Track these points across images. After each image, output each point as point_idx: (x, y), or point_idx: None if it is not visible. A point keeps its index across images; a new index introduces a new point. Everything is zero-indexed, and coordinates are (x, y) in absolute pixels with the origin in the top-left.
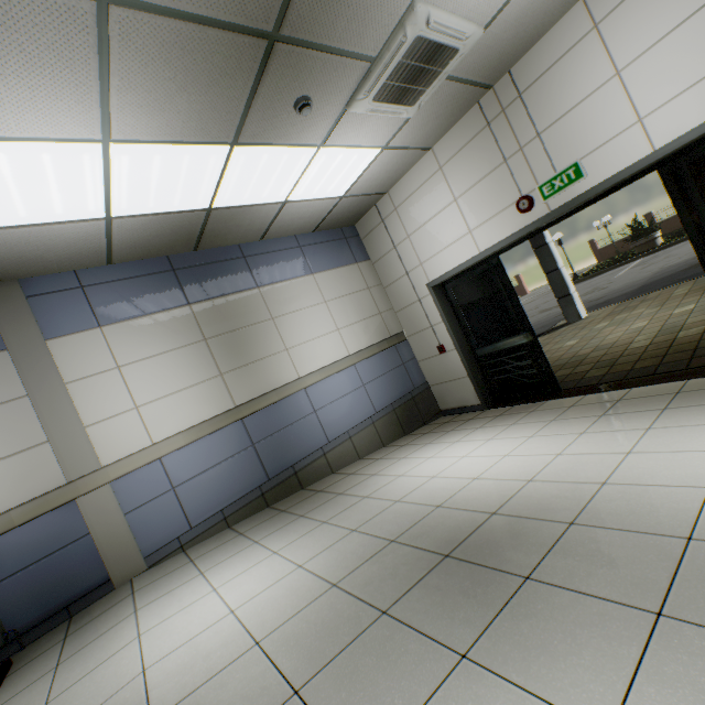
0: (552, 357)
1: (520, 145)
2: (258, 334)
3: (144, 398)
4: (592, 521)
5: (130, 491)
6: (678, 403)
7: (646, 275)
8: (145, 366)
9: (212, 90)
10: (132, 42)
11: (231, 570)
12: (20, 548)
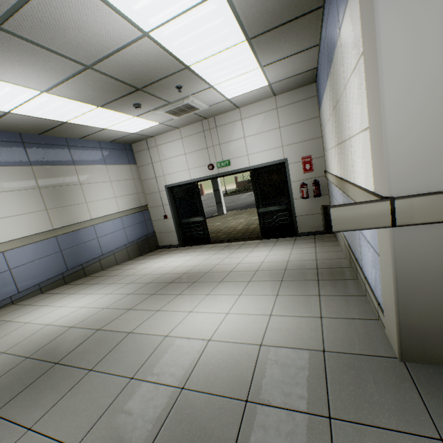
0: (210, 228)
1: (213, 145)
2: (71, 191)
3: None
4: (212, 271)
5: None
6: (242, 247)
7: (250, 201)
8: None
9: (105, 93)
10: (88, 76)
11: (66, 301)
12: None
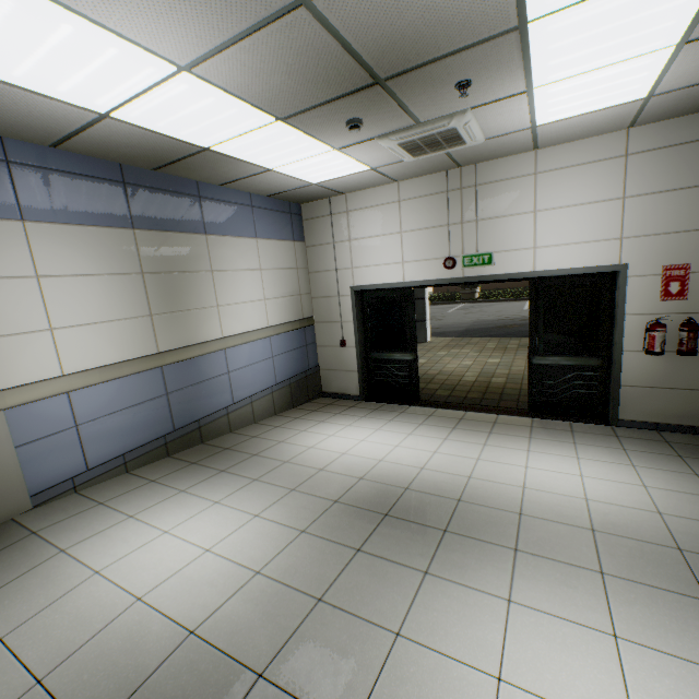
0: None
1: (463, 220)
2: (195, 283)
3: (63, 320)
4: (470, 500)
5: (26, 423)
6: (497, 430)
7: (468, 321)
8: (71, 284)
9: (307, 84)
10: (290, 31)
11: (173, 515)
12: None
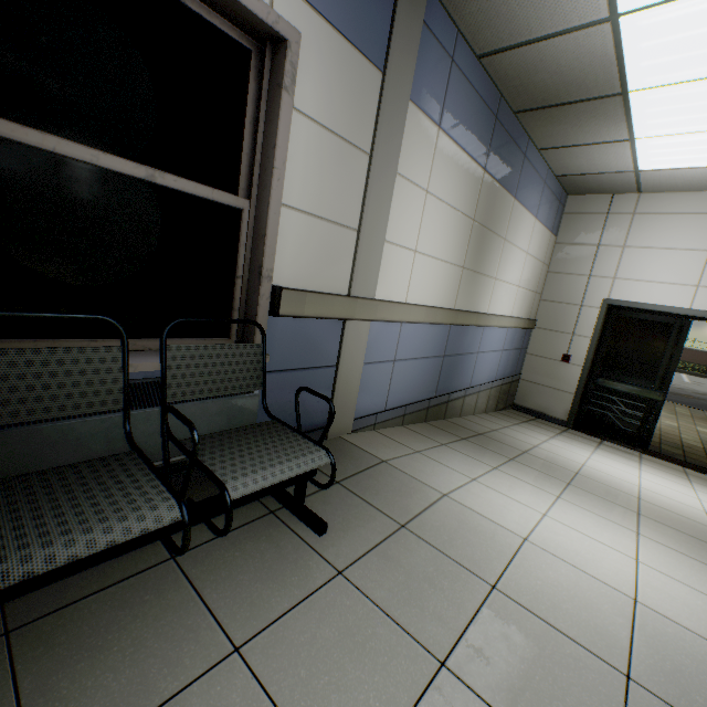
0: None
1: None
2: (493, 247)
3: (423, 245)
4: None
5: (373, 341)
6: None
7: None
8: (438, 209)
9: None
10: None
11: (524, 495)
12: (288, 343)
